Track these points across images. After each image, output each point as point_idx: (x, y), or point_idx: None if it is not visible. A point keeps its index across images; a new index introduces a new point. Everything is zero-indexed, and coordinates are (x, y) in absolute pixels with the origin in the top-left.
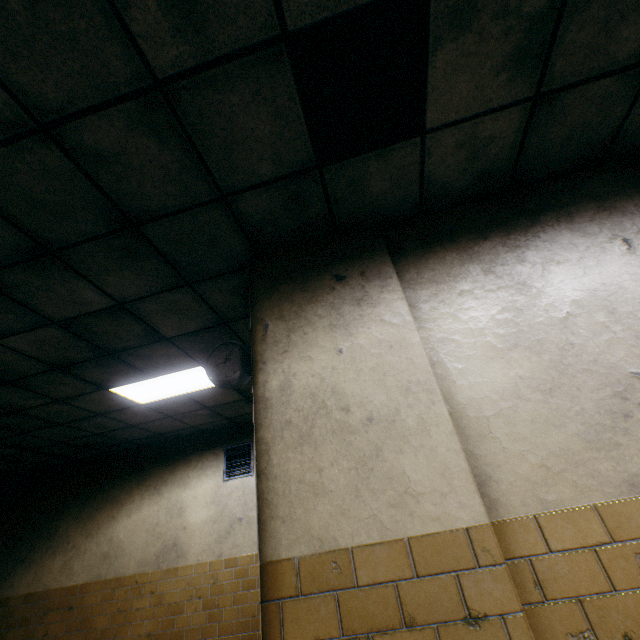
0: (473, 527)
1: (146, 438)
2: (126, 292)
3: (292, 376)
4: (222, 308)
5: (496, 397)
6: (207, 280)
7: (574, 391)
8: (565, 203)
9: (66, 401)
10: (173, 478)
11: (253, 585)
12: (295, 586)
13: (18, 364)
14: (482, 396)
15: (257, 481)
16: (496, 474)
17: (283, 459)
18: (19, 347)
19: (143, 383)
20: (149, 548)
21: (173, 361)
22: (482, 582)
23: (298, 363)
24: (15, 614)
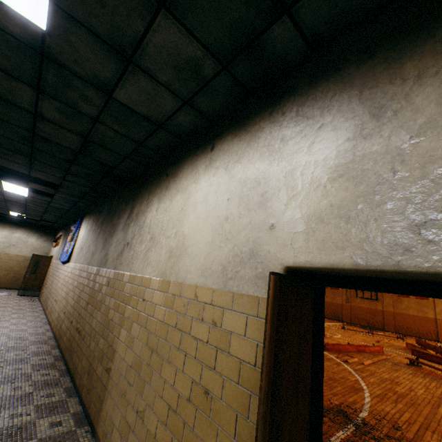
0: None
1: None
2: None
3: None
4: None
5: None
6: None
7: (7, 244)
8: (29, 226)
9: None
10: None
11: None
12: None
13: None
14: None
15: None
16: None
17: None
18: None
19: None
20: None
21: None
22: None
23: None
24: None
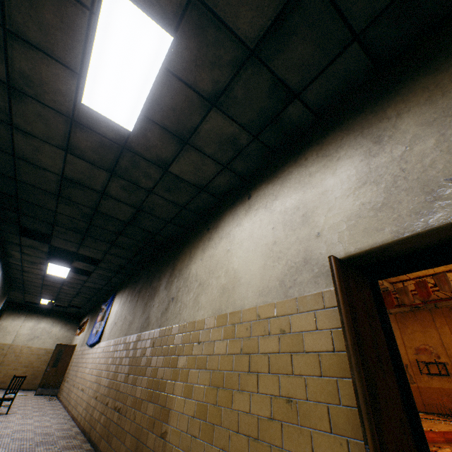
0: (10, 343)
1: None
2: None
3: (3, 323)
4: None
5: (24, 333)
6: None
7: (31, 336)
8: (55, 315)
9: None
10: None
11: None
12: None
13: None
14: (23, 333)
15: None
16: (17, 340)
17: None
18: None
19: None
20: None
21: None
22: (7, 347)
23: (5, 322)
24: None
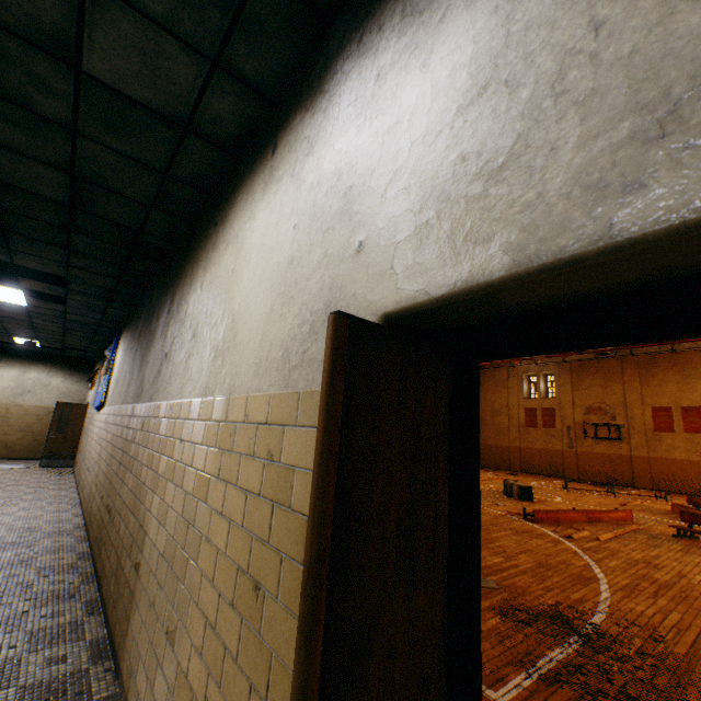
0: None
1: None
2: None
3: None
4: None
5: (5, 387)
6: None
7: (18, 390)
8: (50, 360)
9: None
10: None
11: None
12: None
13: None
14: (3, 386)
15: None
16: None
17: None
18: None
19: None
20: None
21: None
22: None
23: None
24: None
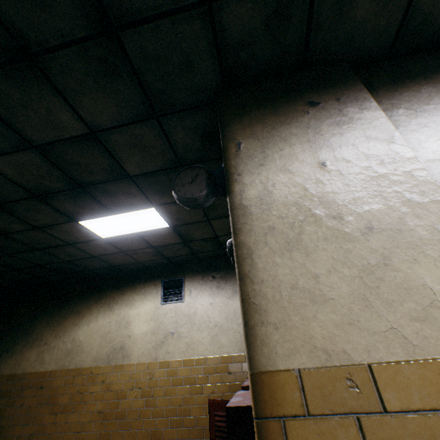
0: None
1: (103, 268)
2: (99, 119)
3: (271, 186)
4: (181, 149)
5: None
6: (173, 114)
7: None
8: None
9: (43, 229)
10: (122, 299)
11: (180, 382)
12: (300, 403)
13: (2, 188)
14: None
15: (241, 284)
16: None
17: (269, 264)
18: (2, 170)
19: (105, 219)
20: (102, 349)
21: (132, 200)
22: None
23: (277, 175)
24: (0, 388)
